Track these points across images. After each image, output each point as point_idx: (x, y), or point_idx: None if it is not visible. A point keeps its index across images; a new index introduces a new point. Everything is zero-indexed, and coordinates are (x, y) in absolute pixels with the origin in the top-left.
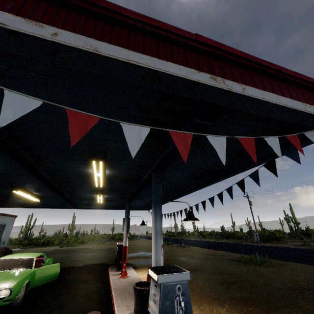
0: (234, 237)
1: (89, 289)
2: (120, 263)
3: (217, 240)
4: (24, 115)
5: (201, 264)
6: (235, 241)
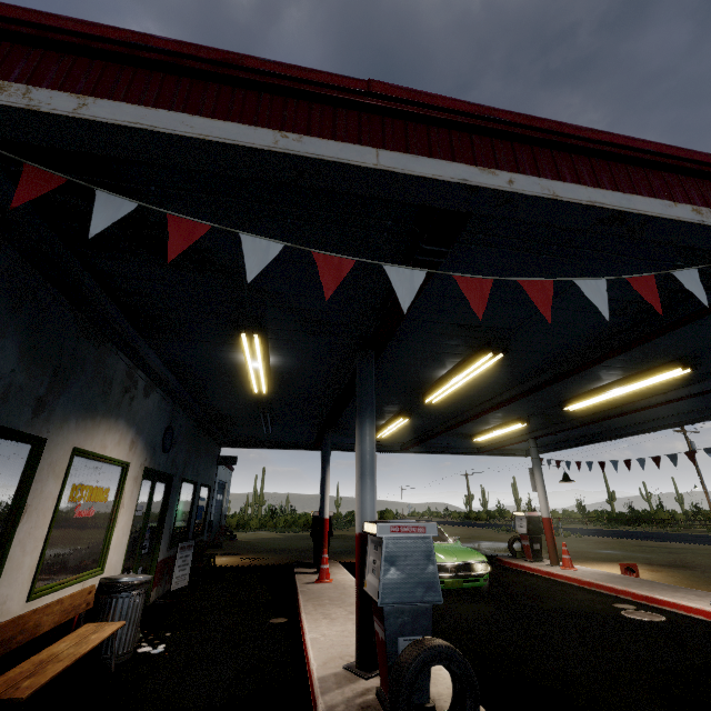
0: (653, 521)
1: (534, 583)
2: (535, 548)
3: (606, 527)
4: (704, 319)
5: (676, 559)
6: (657, 529)
